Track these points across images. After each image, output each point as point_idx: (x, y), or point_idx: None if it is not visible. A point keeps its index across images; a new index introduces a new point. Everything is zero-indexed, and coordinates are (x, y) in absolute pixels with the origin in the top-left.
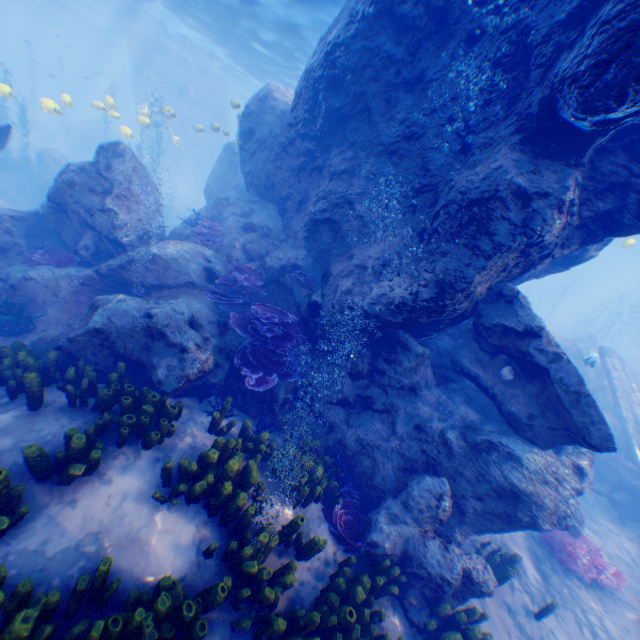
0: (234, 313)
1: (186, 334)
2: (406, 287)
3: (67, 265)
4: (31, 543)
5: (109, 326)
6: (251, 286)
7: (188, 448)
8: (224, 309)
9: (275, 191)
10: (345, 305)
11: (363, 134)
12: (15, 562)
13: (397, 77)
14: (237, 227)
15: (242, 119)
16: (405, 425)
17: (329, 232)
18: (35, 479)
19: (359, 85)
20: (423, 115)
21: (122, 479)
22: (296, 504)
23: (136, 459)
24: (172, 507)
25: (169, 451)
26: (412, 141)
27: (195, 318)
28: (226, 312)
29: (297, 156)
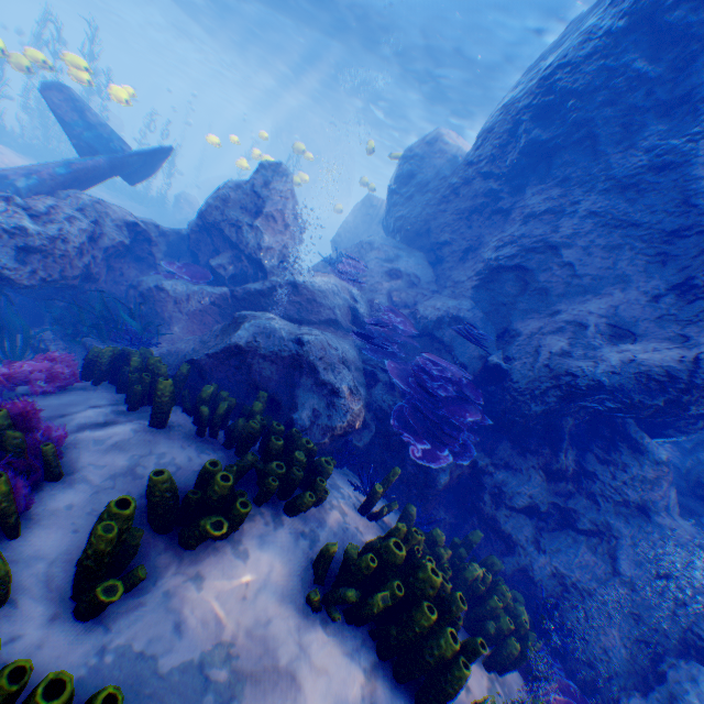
0: (388, 361)
1: (338, 373)
2: (673, 354)
3: (200, 283)
4: (138, 639)
5: (252, 345)
6: (404, 335)
7: (340, 530)
8: (368, 357)
9: (431, 238)
10: (561, 369)
11: (581, 167)
12: (112, 671)
13: (646, 98)
14: (381, 272)
15: (402, 162)
16: (639, 569)
17: (515, 281)
18: (151, 527)
19: (584, 110)
20: (687, 140)
21: (261, 557)
22: (493, 667)
23: (278, 530)
24: (327, 625)
25: (317, 528)
26: (664, 172)
27: (343, 358)
28: (372, 361)
29: (472, 197)
